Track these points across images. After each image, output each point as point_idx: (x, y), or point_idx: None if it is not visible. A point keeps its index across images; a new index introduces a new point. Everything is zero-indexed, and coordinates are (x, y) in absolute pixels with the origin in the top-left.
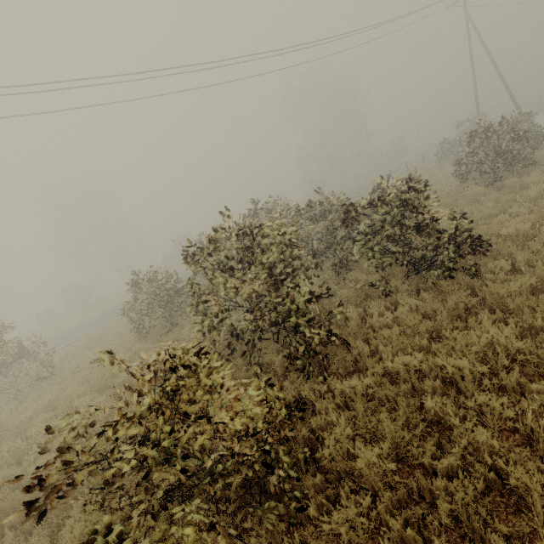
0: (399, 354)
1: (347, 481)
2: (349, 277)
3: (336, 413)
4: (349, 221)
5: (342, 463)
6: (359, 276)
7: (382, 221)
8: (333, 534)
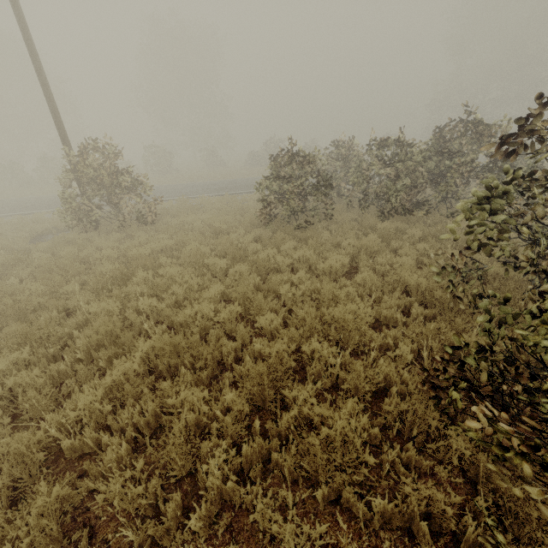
0: None
1: None
2: None
3: None
4: None
5: None
6: None
7: None
8: None
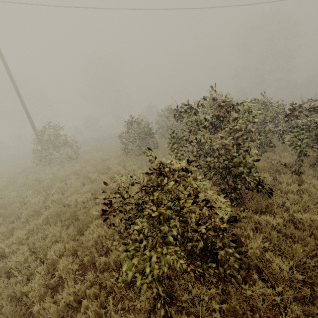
0: (302, 212)
1: (254, 272)
2: (264, 155)
3: (251, 231)
4: (289, 117)
5: (255, 261)
6: (274, 157)
7: (317, 123)
8: (243, 296)
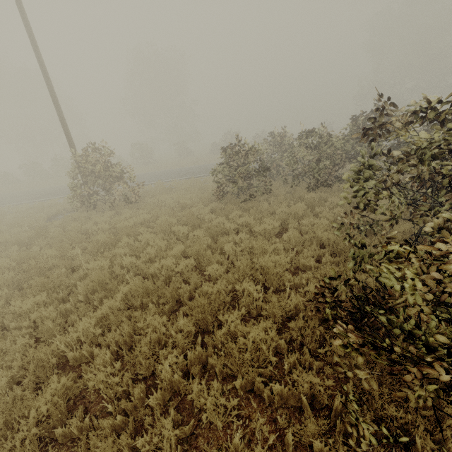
0: None
1: None
2: None
3: None
4: None
5: None
6: None
7: None
8: None
